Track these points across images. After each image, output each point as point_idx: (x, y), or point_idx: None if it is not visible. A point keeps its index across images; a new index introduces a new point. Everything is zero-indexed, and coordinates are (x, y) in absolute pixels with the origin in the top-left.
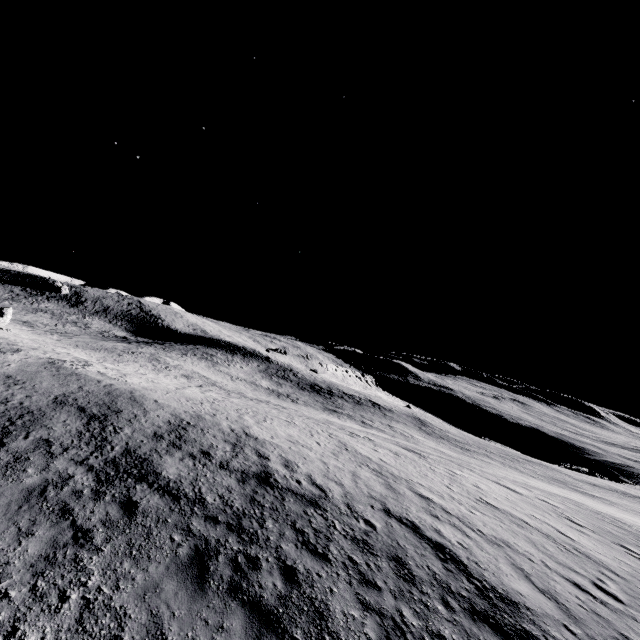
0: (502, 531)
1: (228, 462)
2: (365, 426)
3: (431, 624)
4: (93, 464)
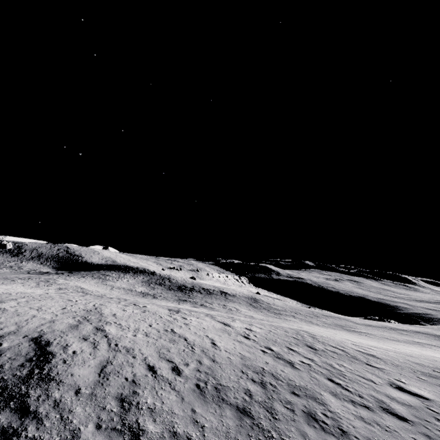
0: (142, 343)
1: None
2: (197, 306)
3: None
4: None
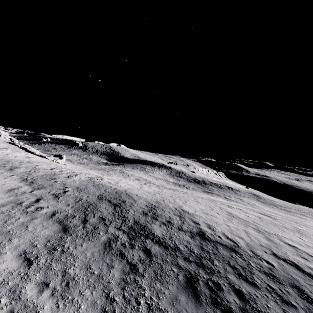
0: None
1: (181, 226)
2: (227, 200)
3: None
4: (124, 229)
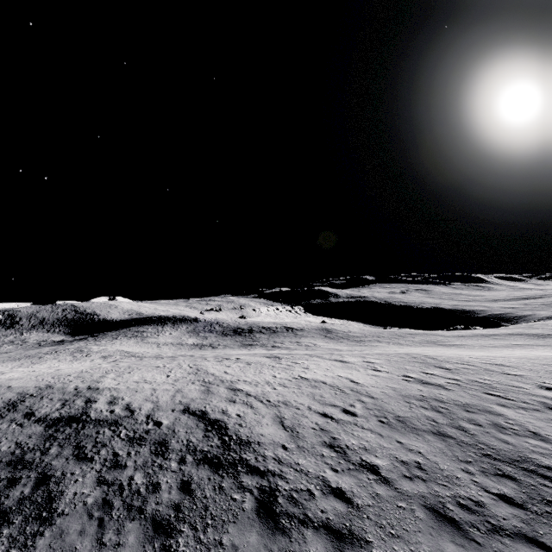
0: (291, 395)
1: (48, 415)
2: (271, 349)
3: (155, 478)
4: None
